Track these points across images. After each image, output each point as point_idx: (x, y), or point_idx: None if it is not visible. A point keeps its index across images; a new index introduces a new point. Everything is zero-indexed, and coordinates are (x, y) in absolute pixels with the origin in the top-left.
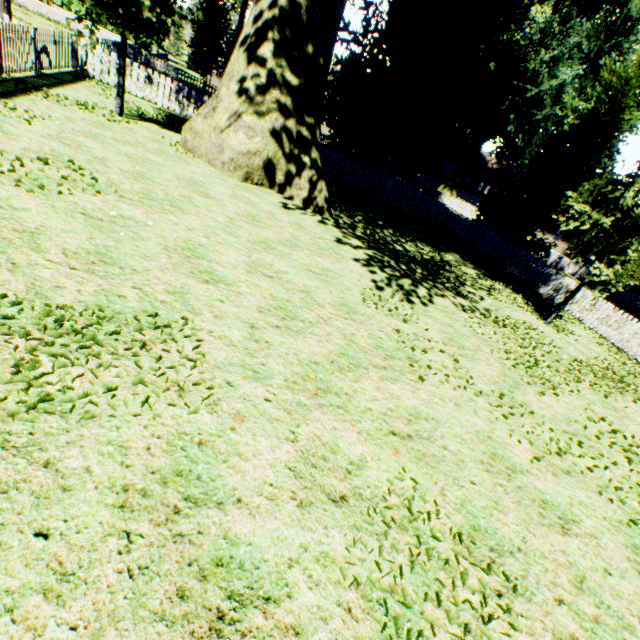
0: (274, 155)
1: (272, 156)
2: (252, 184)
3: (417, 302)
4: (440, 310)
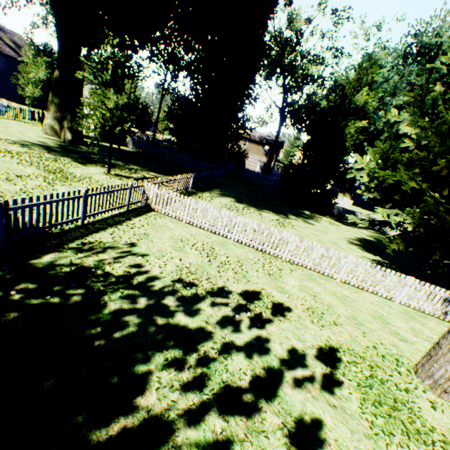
0: (55, 125)
1: (54, 125)
2: (50, 136)
3: (17, 145)
4: (28, 150)
